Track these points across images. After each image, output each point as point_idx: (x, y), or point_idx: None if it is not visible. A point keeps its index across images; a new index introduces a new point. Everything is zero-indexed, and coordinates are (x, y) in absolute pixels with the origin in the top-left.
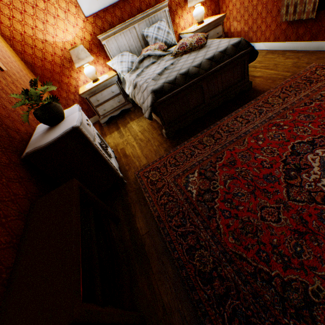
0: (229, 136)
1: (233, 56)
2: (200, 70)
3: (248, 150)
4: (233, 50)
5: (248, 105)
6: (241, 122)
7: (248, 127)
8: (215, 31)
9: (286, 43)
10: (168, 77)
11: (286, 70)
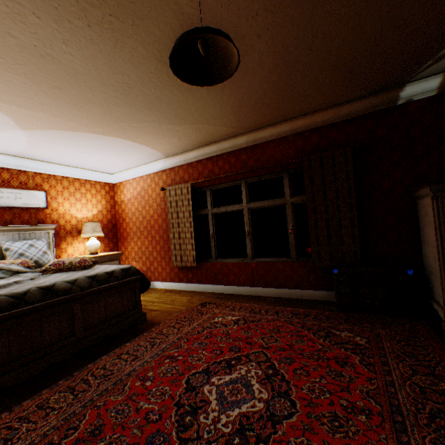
0: (104, 382)
1: (122, 279)
2: (75, 287)
3: (131, 398)
4: (122, 273)
5: (140, 337)
6: (128, 358)
7: (135, 365)
8: (111, 263)
9: (181, 283)
10: (15, 289)
11: (183, 304)
